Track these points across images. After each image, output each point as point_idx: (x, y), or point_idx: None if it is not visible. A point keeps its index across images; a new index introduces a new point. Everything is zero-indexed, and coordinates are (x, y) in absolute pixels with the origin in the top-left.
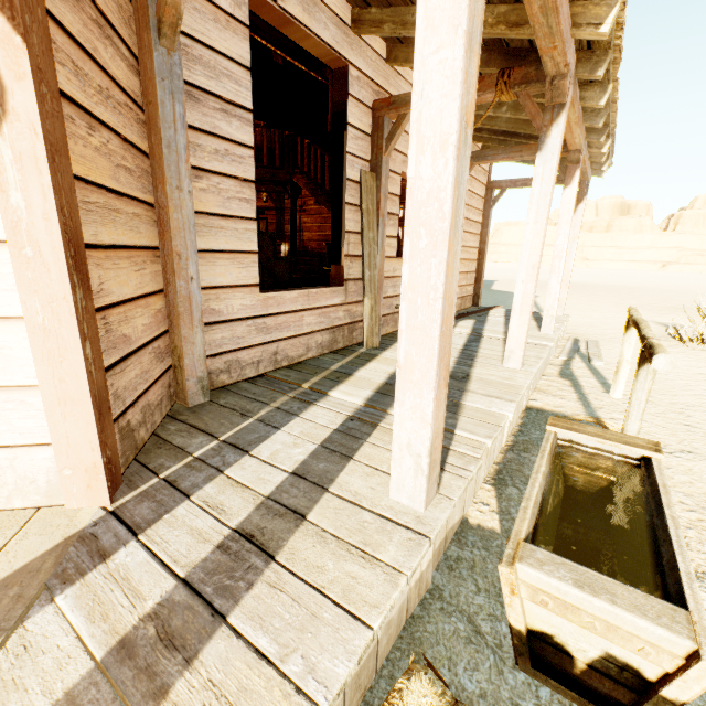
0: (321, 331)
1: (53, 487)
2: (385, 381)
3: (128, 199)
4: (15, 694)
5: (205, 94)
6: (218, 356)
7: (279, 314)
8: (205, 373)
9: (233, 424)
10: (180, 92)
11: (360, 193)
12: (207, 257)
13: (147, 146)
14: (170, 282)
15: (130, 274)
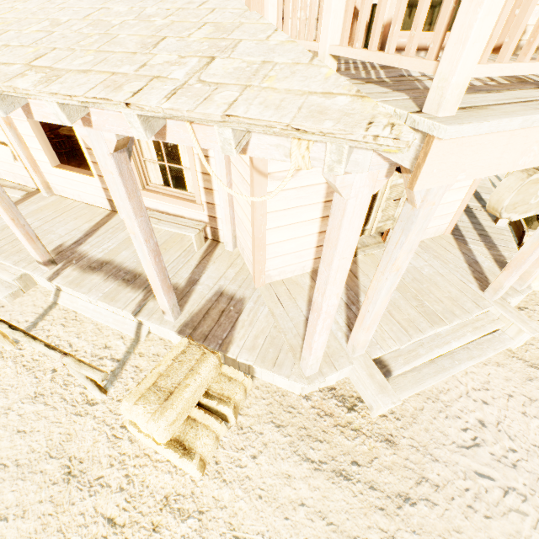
0: None
1: (443, 231)
2: None
3: None
4: (483, 253)
5: None
6: None
7: None
8: None
9: None
10: None
11: None
12: None
13: None
14: None
15: None
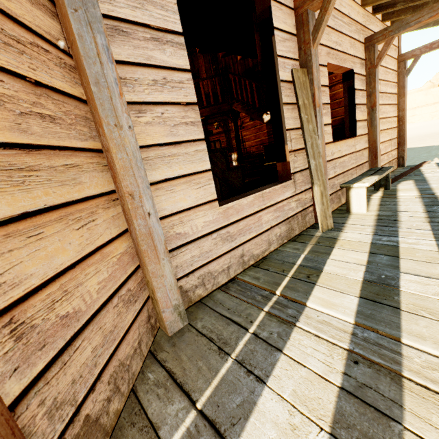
0: (278, 224)
1: None
2: (364, 277)
3: (52, 150)
4: None
5: (133, 26)
6: (191, 274)
7: (239, 220)
8: (179, 299)
9: (210, 370)
10: (98, 21)
11: (294, 91)
12: (164, 187)
13: (81, 91)
14: (130, 222)
15: (68, 235)
